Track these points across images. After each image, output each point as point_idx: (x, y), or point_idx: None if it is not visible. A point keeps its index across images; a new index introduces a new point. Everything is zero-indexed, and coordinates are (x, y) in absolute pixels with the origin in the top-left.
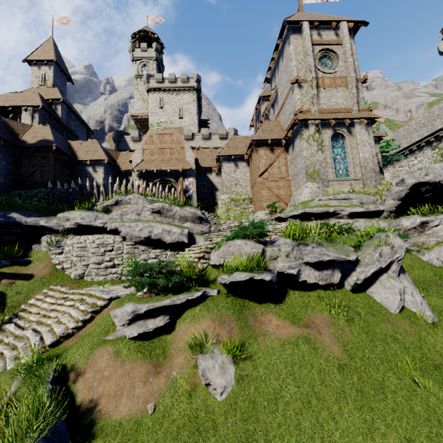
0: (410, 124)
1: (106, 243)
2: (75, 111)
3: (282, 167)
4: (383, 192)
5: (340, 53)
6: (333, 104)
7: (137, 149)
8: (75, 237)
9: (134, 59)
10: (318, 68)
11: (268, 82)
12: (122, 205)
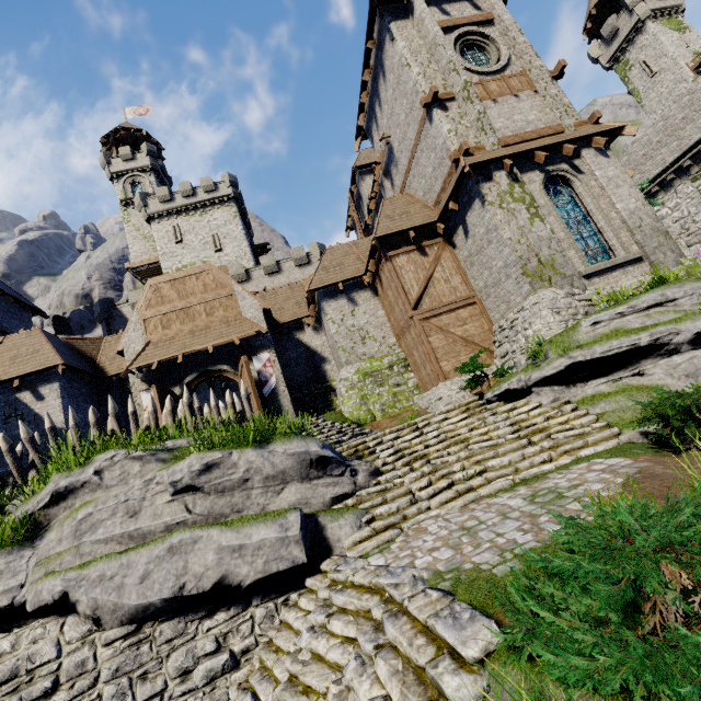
0: (632, 152)
1: (30, 668)
2: None
3: (454, 278)
4: (700, 268)
5: (496, 35)
6: (521, 125)
7: (130, 322)
8: None
9: (114, 176)
10: (467, 67)
11: (363, 138)
12: (78, 500)
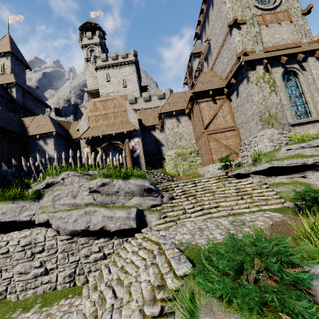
0: None
1: (35, 242)
2: (31, 91)
3: (227, 116)
4: None
5: None
6: (278, 41)
7: (82, 117)
8: None
9: (83, 46)
10: (256, 5)
11: (197, 38)
12: (55, 188)
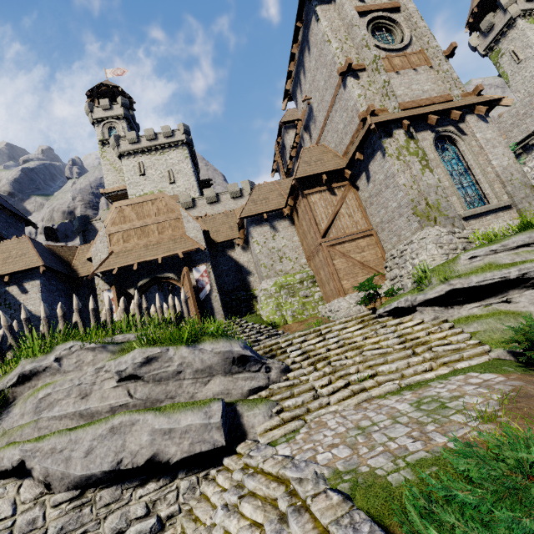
0: (502, 121)
1: None
2: None
3: (356, 214)
4: None
5: (401, 19)
6: (418, 93)
7: (98, 235)
8: None
9: (95, 122)
10: (377, 44)
11: (289, 99)
12: (40, 381)
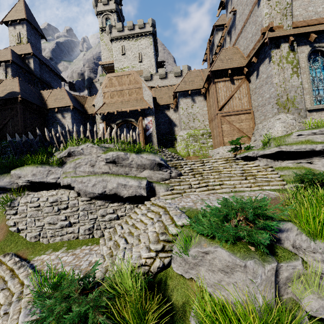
0: None
1: (61, 201)
2: (47, 63)
3: (244, 98)
4: None
5: None
6: (311, 14)
7: (98, 92)
8: (29, 195)
9: (98, 13)
10: None
11: (222, 8)
12: (76, 156)
